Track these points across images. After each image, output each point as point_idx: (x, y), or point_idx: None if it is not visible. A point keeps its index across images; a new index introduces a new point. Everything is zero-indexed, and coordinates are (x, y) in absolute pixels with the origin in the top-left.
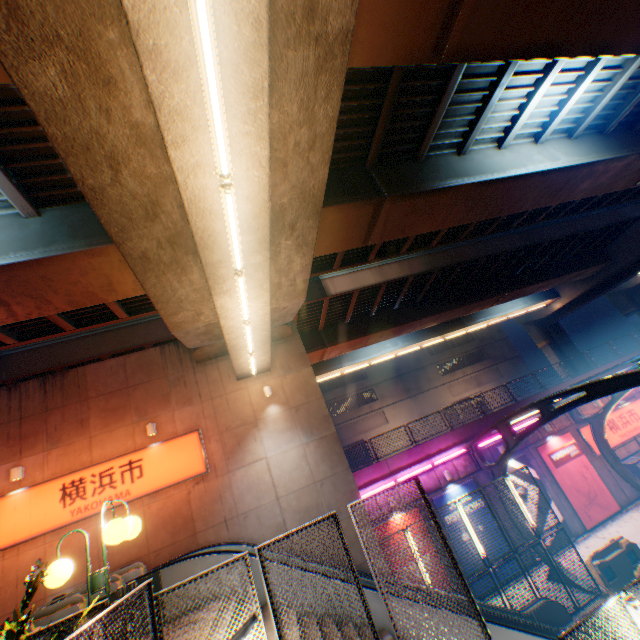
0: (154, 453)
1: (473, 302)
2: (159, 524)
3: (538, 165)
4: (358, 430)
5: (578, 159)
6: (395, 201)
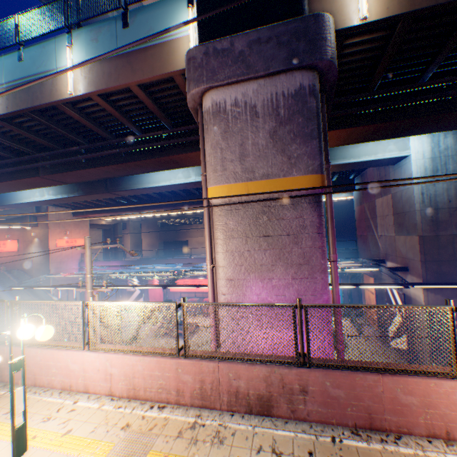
0: (10, 242)
1: (153, 208)
2: (11, 259)
3: (36, 198)
4: (188, 236)
5: (53, 196)
6: None
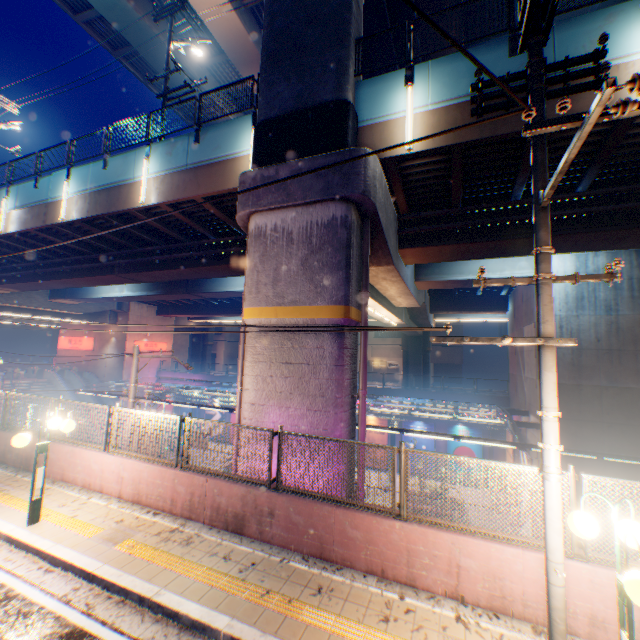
0: (86, 339)
1: None
2: (84, 359)
3: (115, 294)
4: None
5: (132, 293)
6: (73, 299)
